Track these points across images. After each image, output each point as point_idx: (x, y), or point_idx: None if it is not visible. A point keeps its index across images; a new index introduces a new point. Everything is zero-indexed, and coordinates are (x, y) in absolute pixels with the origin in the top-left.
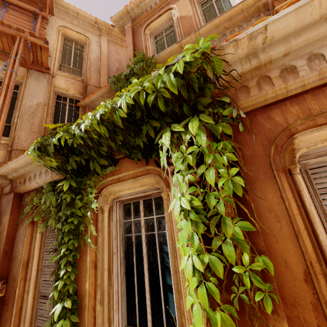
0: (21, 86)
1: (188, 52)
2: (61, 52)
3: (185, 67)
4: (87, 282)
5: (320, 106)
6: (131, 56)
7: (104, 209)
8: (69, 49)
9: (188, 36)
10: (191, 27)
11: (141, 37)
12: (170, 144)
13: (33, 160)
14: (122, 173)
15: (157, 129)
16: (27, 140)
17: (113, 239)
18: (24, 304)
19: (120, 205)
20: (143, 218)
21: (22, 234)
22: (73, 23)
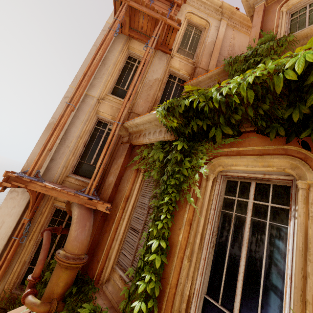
0: (148, 64)
1: None
2: (182, 36)
3: None
4: (181, 234)
5: None
6: (255, 37)
7: (209, 177)
8: (189, 34)
9: None
10: None
11: (274, 15)
12: None
13: (159, 118)
14: (244, 147)
15: None
16: (142, 107)
17: (211, 208)
18: (119, 227)
19: (224, 179)
20: (252, 201)
21: (128, 176)
22: (199, 9)
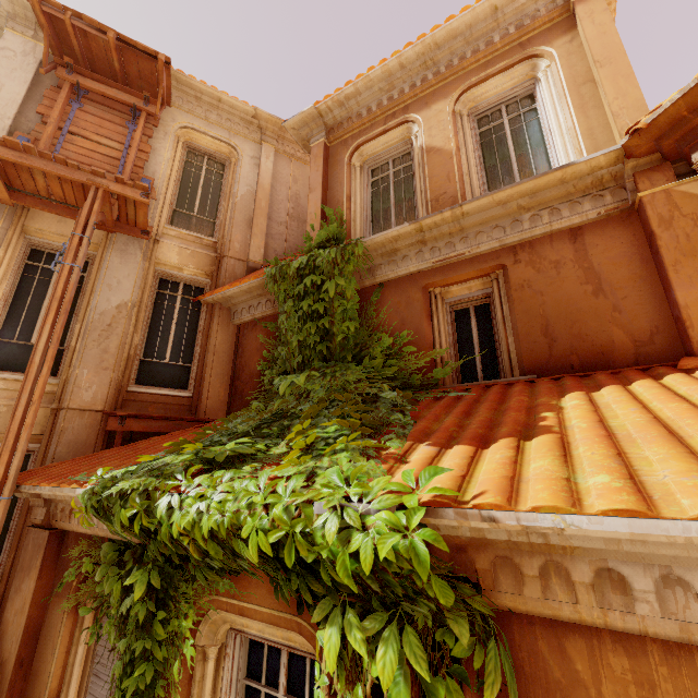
0: (92, 265)
1: (384, 539)
2: (177, 182)
3: (378, 557)
4: None
5: (678, 692)
6: (315, 217)
7: (208, 655)
8: (195, 173)
9: (437, 214)
10: (449, 179)
11: (342, 172)
12: (338, 663)
13: (85, 518)
14: (249, 600)
15: (319, 593)
16: (91, 387)
17: None
18: None
19: (243, 638)
20: (283, 697)
21: (54, 626)
22: (208, 120)
